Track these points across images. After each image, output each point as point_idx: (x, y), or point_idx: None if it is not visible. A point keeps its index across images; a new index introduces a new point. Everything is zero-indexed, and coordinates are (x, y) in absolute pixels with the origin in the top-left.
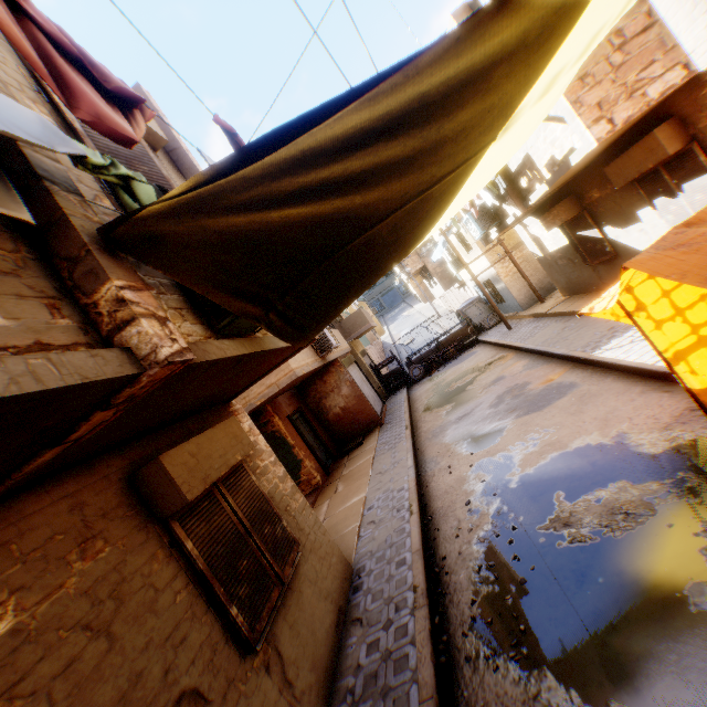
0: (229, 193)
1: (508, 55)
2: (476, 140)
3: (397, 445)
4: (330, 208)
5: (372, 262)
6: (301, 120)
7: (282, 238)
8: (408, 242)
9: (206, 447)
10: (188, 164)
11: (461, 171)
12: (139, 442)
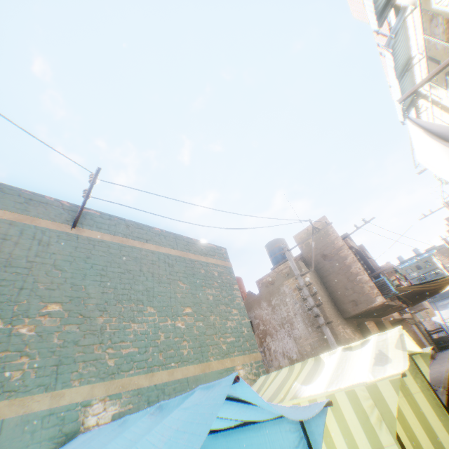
0: (407, 287)
1: (448, 278)
2: (447, 283)
3: (441, 362)
4: (421, 289)
5: (428, 295)
6: (419, 283)
7: (412, 291)
8: (436, 293)
9: (385, 323)
10: (373, 261)
11: (446, 285)
12: (373, 318)
